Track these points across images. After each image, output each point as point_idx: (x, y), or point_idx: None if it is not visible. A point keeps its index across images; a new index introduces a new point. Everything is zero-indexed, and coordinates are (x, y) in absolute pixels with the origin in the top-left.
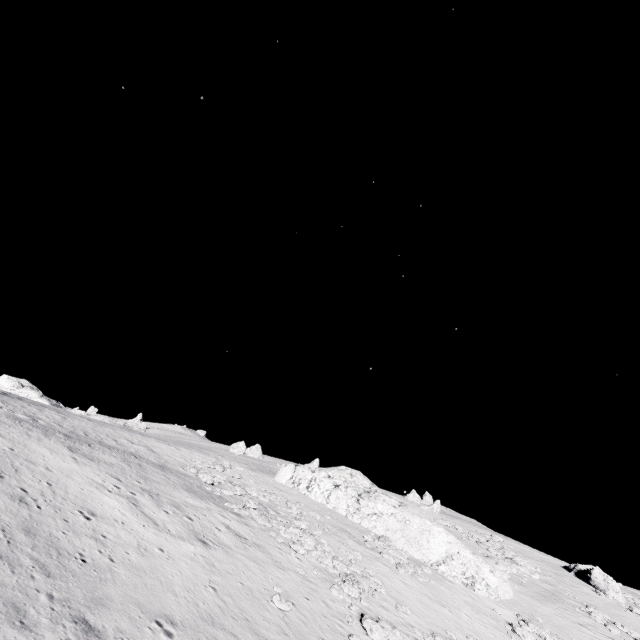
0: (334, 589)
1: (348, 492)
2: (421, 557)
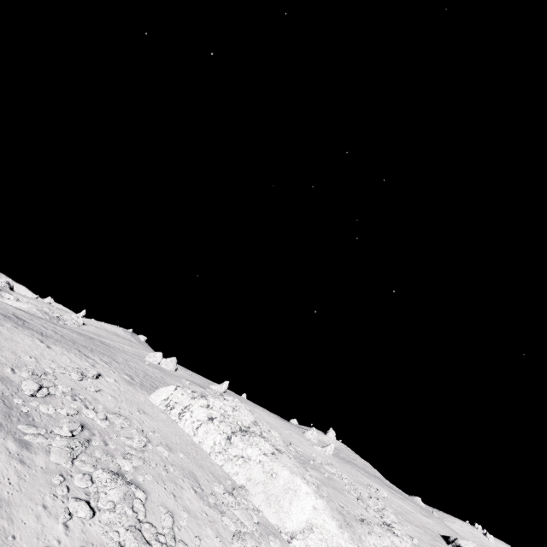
0: None
1: (221, 427)
2: (276, 522)
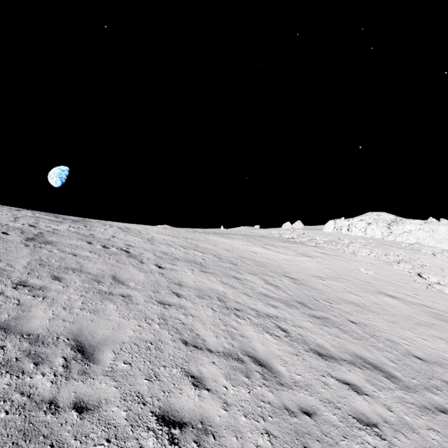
0: (394, 266)
1: (379, 225)
2: None
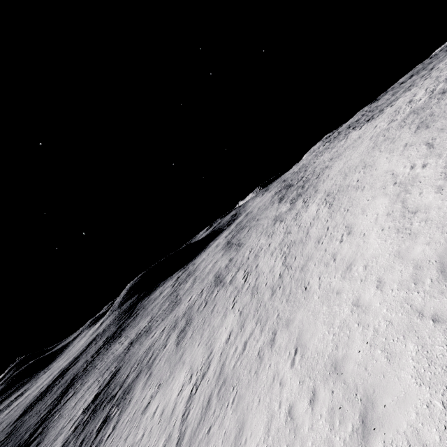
0: None
1: None
2: None
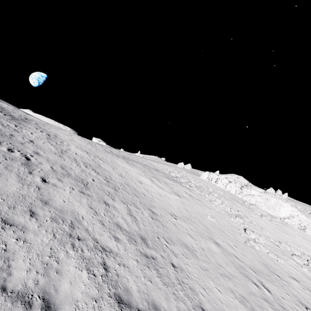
0: (232, 218)
1: (236, 185)
2: (274, 214)
